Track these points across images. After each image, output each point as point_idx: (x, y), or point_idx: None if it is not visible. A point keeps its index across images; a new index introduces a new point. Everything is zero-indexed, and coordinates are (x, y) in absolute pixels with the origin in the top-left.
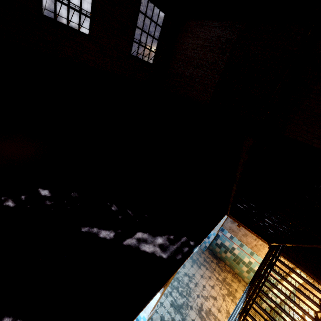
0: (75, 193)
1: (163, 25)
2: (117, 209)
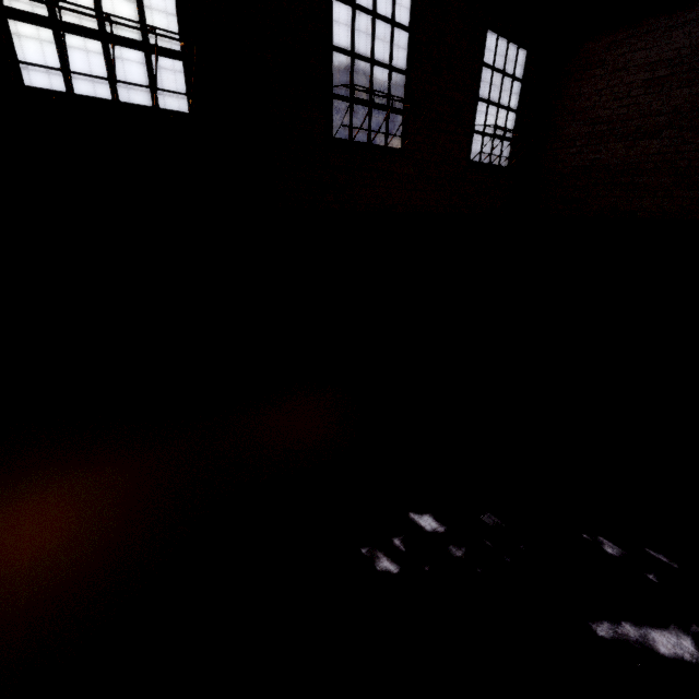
0: (488, 514)
1: (525, 76)
2: (620, 551)
